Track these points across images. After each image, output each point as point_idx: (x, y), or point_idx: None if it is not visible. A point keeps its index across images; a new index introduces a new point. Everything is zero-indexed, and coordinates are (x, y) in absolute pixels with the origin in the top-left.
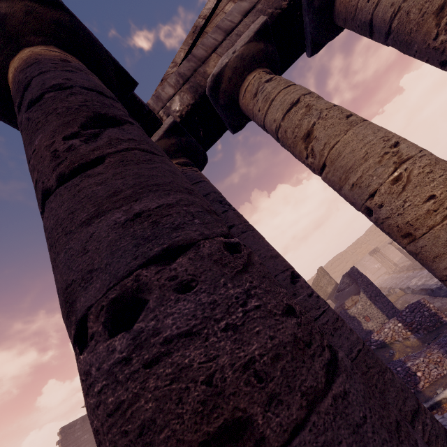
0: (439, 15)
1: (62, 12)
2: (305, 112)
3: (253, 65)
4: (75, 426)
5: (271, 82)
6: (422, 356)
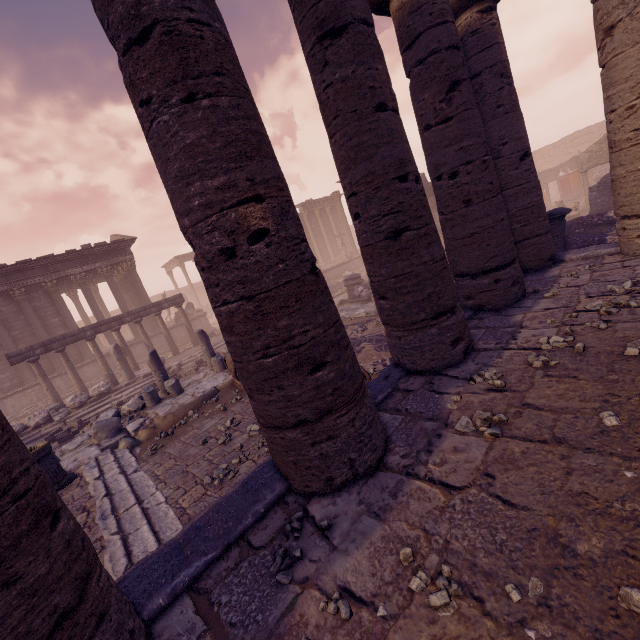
0: None
1: None
2: None
3: None
4: None
5: None
6: None
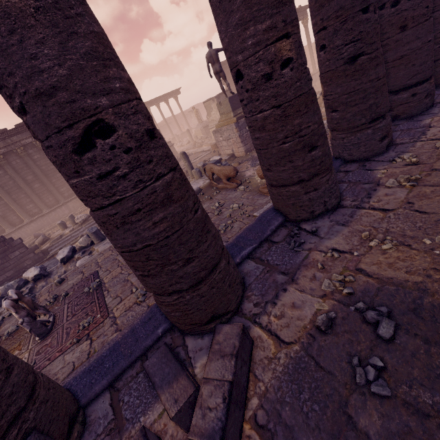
0: None
1: None
2: None
3: None
4: (226, 64)
5: None
6: None
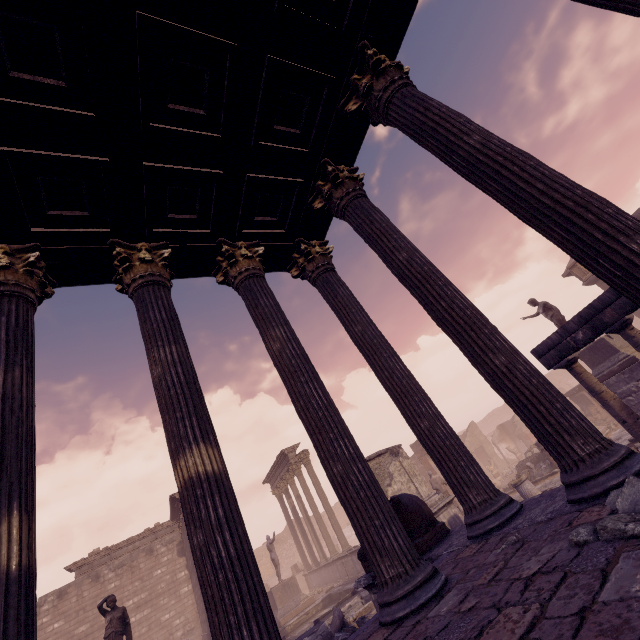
0: None
1: None
2: None
3: None
4: None
5: None
6: None
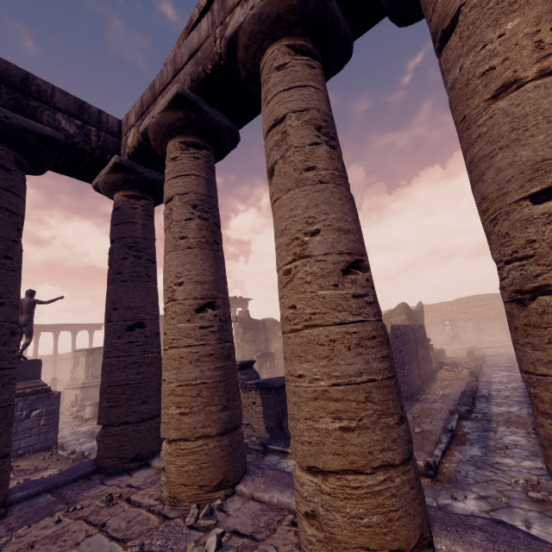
0: (273, 177)
1: None
2: (168, 214)
3: (173, 132)
4: None
5: (171, 164)
6: None
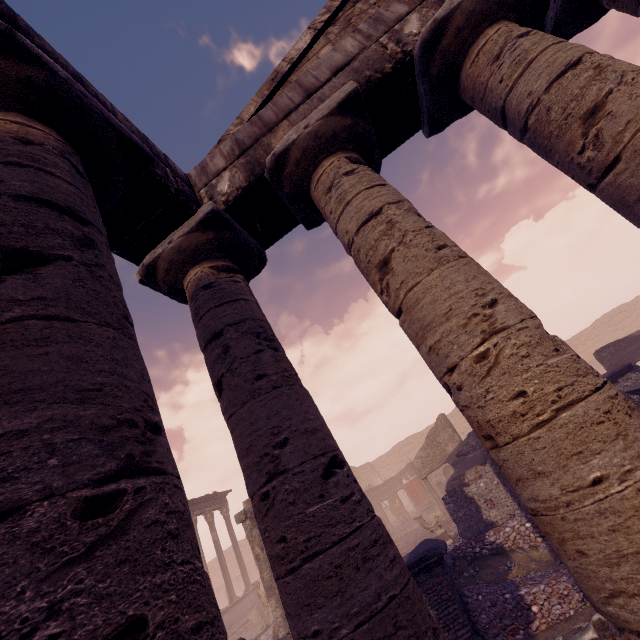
0: (588, 122)
1: (36, 68)
2: (385, 231)
3: (333, 146)
4: None
5: (351, 177)
6: (543, 582)
